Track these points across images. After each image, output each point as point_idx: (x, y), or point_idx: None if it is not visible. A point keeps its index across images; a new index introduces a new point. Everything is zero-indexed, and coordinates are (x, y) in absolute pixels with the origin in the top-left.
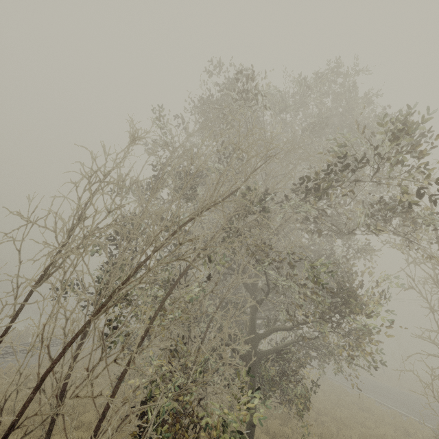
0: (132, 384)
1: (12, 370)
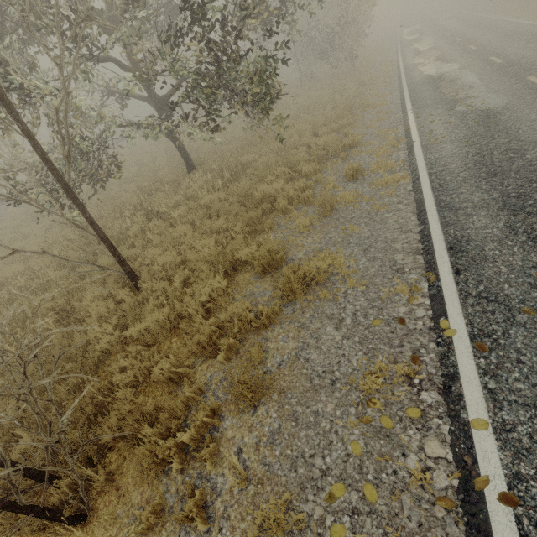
0: None
1: None
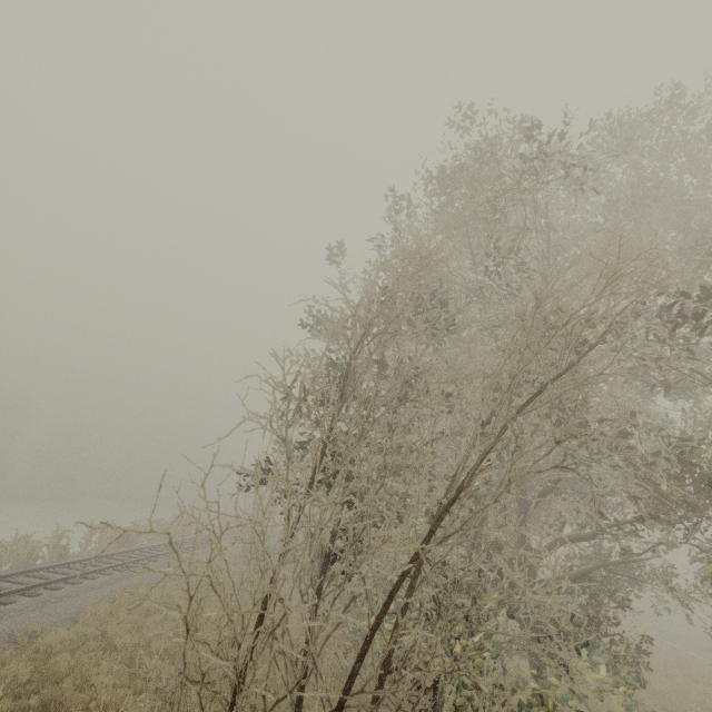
0: (356, 626)
1: (141, 591)
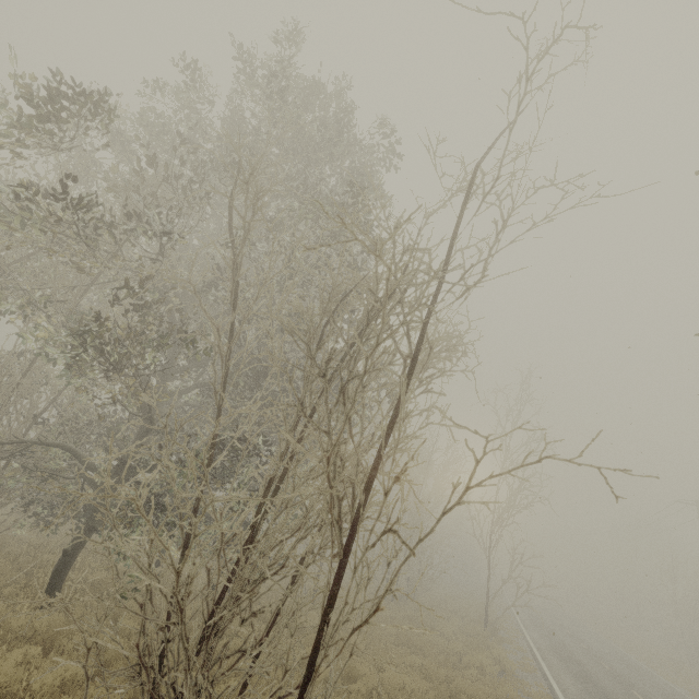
0: None
1: None
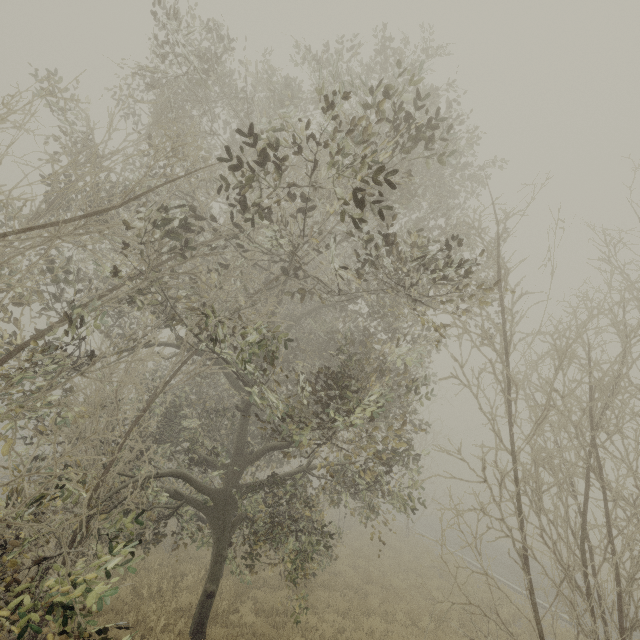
0: None
1: None
